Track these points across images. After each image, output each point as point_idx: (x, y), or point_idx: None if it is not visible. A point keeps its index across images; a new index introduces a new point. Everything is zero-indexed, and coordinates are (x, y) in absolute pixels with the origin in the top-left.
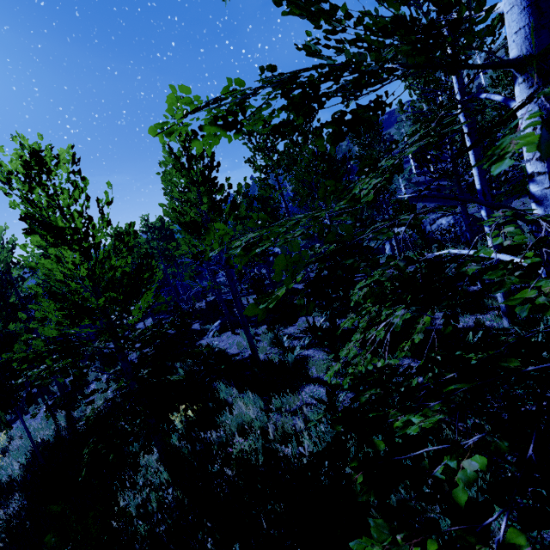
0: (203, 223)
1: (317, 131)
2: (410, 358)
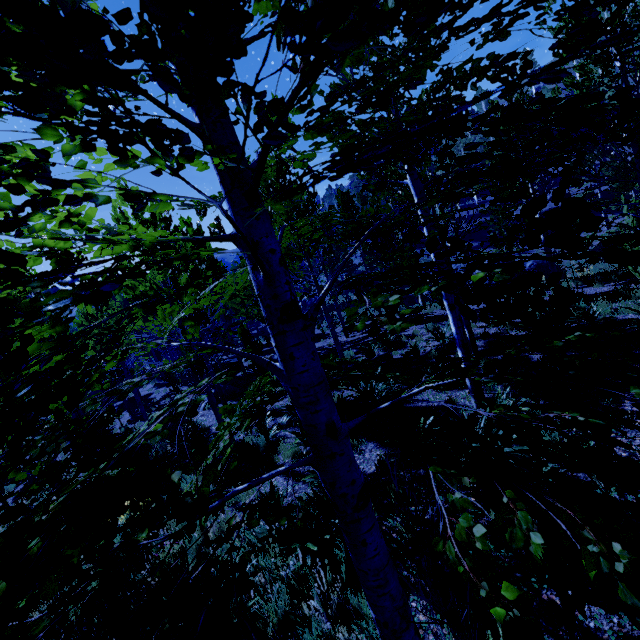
0: (156, 296)
1: (295, 185)
2: (375, 443)
